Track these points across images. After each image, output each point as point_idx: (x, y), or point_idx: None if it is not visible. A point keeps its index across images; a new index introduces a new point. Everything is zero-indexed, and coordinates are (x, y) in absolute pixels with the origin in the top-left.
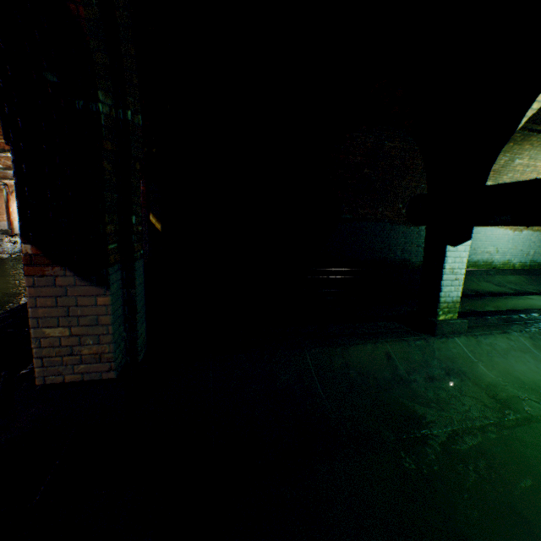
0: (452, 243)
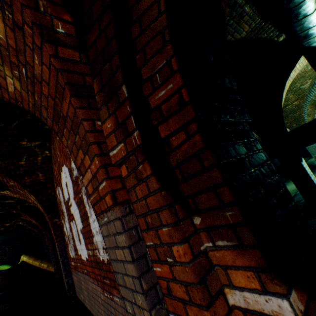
0: (300, 160)
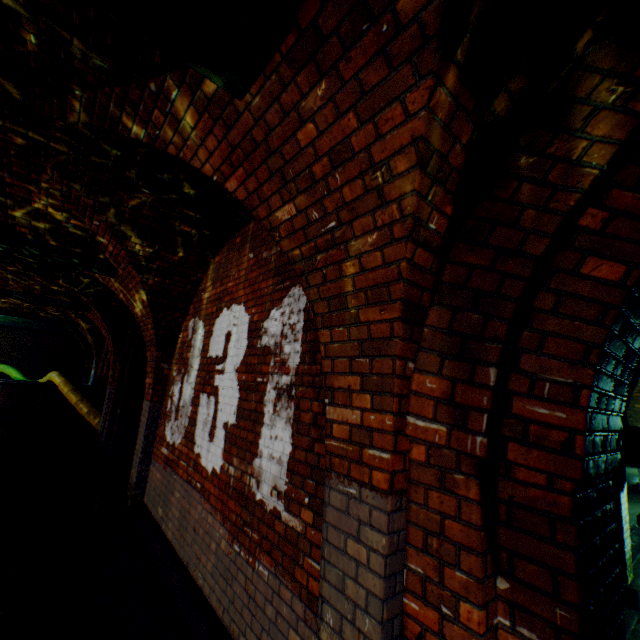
0: (621, 488)
